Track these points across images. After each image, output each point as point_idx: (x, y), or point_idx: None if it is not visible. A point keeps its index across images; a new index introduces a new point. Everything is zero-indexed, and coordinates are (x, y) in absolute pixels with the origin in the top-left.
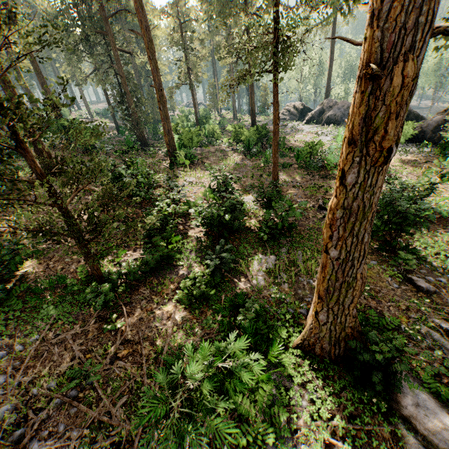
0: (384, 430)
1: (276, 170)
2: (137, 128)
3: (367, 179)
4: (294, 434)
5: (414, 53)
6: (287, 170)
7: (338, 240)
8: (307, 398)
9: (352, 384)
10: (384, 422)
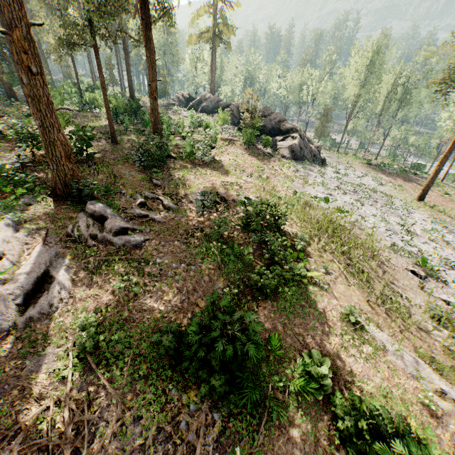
0: (75, 215)
1: (111, 124)
2: (4, 80)
3: (30, 81)
4: (23, 215)
5: (20, 29)
6: (139, 134)
7: (37, 116)
8: (42, 208)
9: (71, 204)
10: (77, 214)
